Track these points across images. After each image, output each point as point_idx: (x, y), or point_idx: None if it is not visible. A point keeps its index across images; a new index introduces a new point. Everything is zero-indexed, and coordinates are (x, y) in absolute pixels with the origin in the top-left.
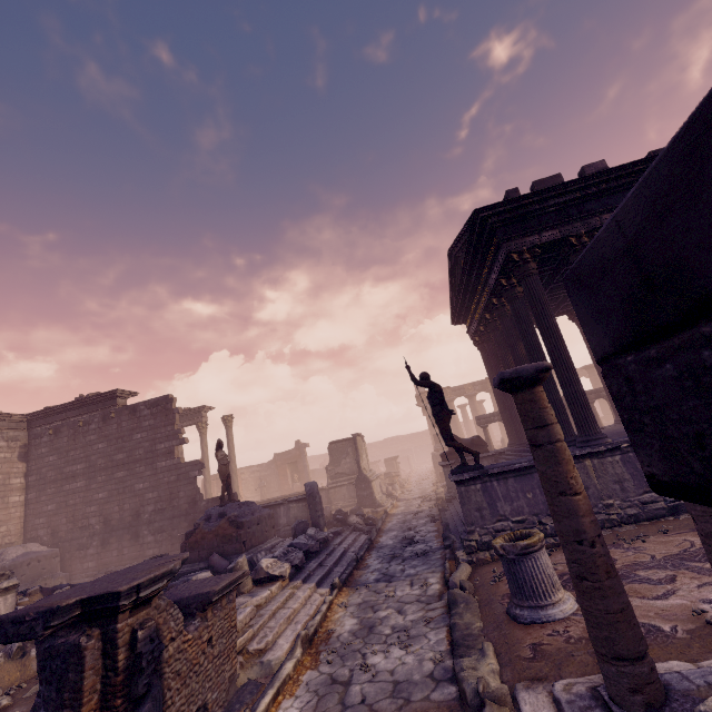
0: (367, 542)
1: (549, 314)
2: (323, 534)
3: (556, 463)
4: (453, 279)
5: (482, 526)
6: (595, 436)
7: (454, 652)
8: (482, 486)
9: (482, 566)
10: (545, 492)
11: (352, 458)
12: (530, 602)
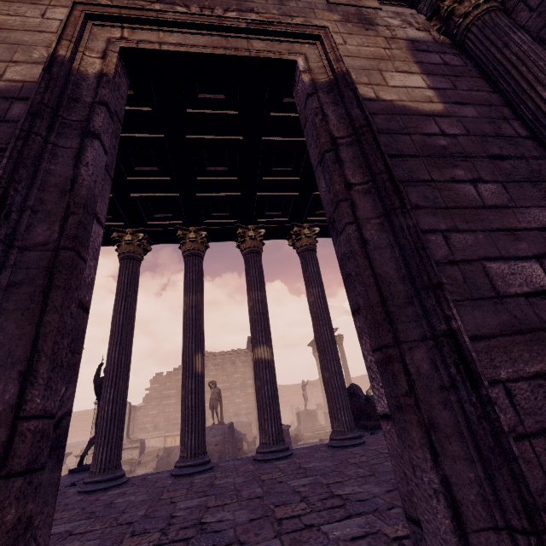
0: None
1: None
2: None
3: None
4: None
5: None
6: None
7: None
8: None
9: None
10: None
11: None
12: None
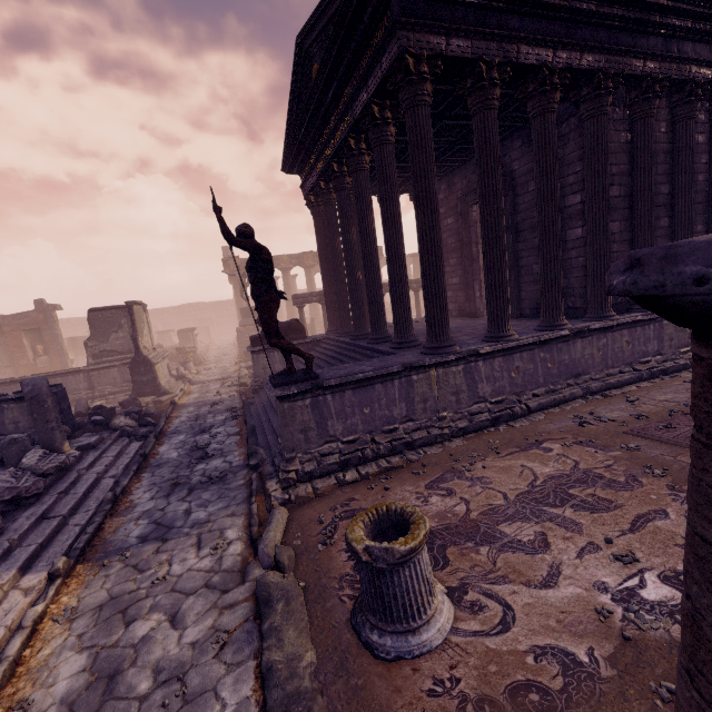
0: (138, 459)
1: (432, 174)
2: (55, 460)
3: None
4: (296, 97)
5: (305, 451)
6: (447, 343)
7: None
8: (312, 401)
9: (302, 508)
10: None
11: (127, 333)
12: (397, 626)
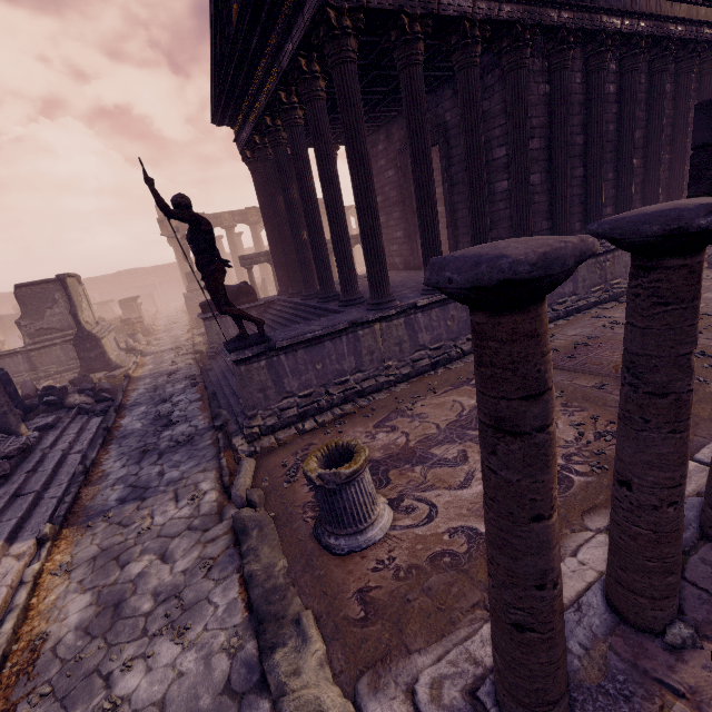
0: (102, 433)
1: (363, 134)
2: (16, 443)
3: (544, 467)
4: (217, 40)
5: (266, 408)
6: (388, 299)
7: (261, 641)
8: (267, 363)
9: (268, 457)
10: (499, 510)
11: (63, 308)
12: (348, 530)
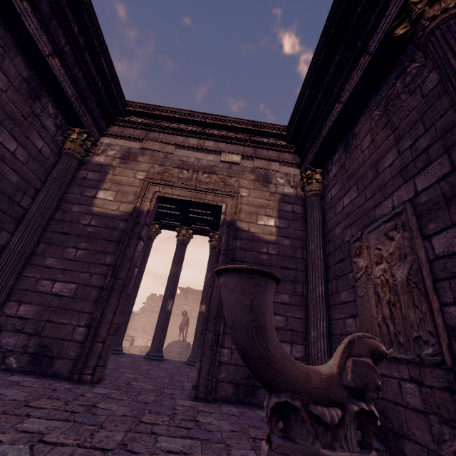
0: None
1: None
2: None
3: None
4: None
5: None
6: None
7: None
8: None
9: None
10: None
11: None
12: None
